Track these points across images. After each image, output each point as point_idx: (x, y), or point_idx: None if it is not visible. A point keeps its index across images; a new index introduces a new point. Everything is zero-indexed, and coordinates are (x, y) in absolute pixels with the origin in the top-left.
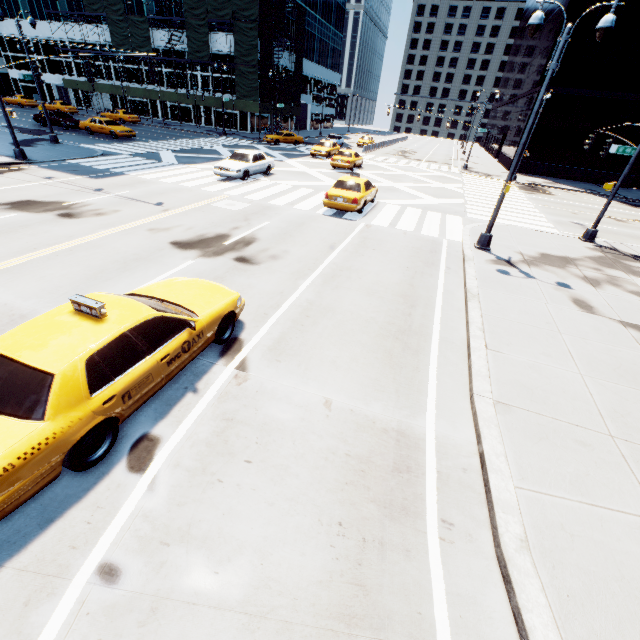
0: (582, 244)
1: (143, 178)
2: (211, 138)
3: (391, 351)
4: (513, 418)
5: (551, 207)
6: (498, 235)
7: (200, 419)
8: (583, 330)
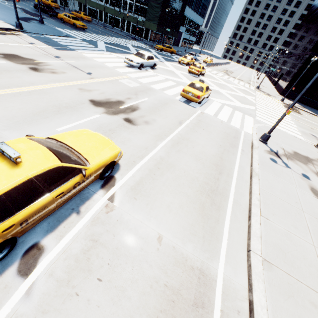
0: (316, 150)
1: (84, 55)
2: (127, 39)
3: (204, 204)
4: (273, 275)
5: (300, 122)
6: (272, 134)
7: (76, 236)
8: (316, 212)
